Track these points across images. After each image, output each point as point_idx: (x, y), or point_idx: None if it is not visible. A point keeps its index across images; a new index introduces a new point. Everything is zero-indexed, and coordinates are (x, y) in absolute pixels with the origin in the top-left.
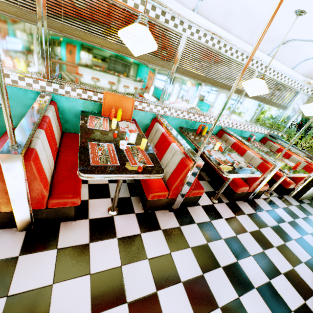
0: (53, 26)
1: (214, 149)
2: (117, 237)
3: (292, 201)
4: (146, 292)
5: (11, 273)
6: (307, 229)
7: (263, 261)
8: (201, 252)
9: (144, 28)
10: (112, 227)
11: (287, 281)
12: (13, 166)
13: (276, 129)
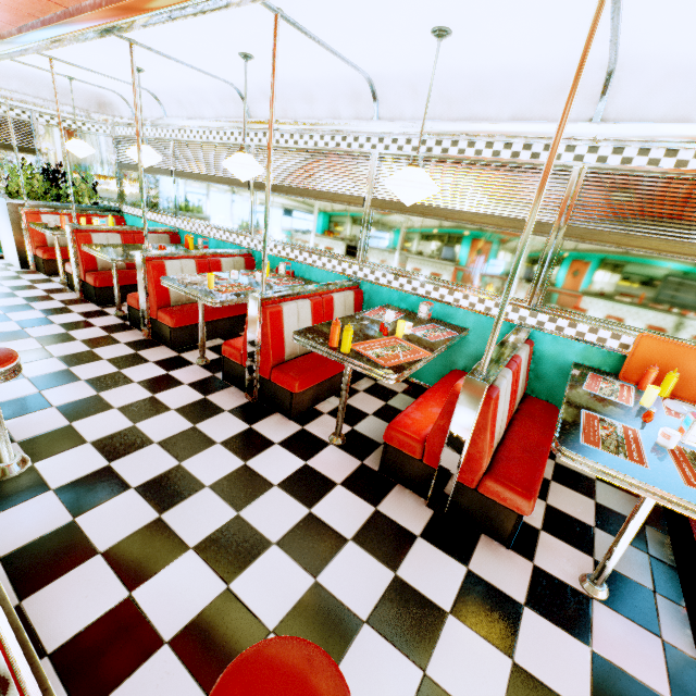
0: (573, 234)
1: None
2: (591, 648)
3: None
4: None
5: (405, 549)
6: None
7: None
8: None
9: None
10: (584, 617)
11: None
12: (471, 398)
13: None
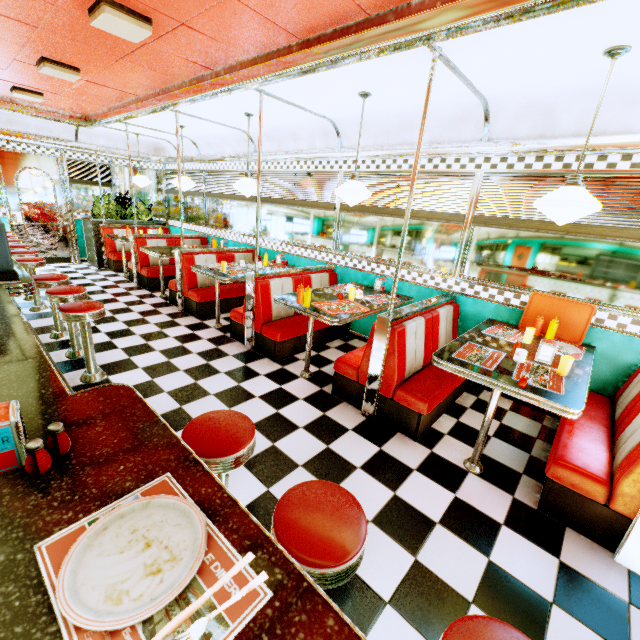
0: (479, 221)
1: None
2: (455, 494)
3: None
4: (452, 583)
5: (338, 435)
6: None
7: None
8: None
9: (570, 188)
10: (457, 480)
11: None
12: (382, 330)
13: None
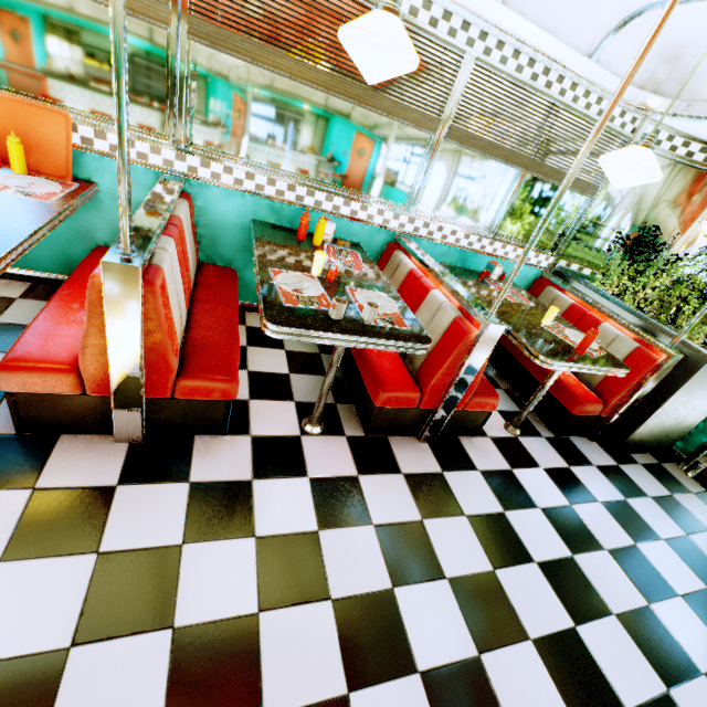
0: None
1: (312, 272)
2: None
3: (595, 453)
4: None
5: None
6: (607, 534)
7: (369, 622)
8: (129, 572)
9: None
10: None
11: (421, 704)
12: None
13: (576, 257)
